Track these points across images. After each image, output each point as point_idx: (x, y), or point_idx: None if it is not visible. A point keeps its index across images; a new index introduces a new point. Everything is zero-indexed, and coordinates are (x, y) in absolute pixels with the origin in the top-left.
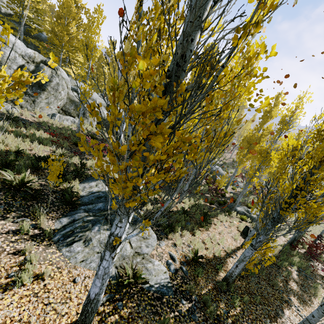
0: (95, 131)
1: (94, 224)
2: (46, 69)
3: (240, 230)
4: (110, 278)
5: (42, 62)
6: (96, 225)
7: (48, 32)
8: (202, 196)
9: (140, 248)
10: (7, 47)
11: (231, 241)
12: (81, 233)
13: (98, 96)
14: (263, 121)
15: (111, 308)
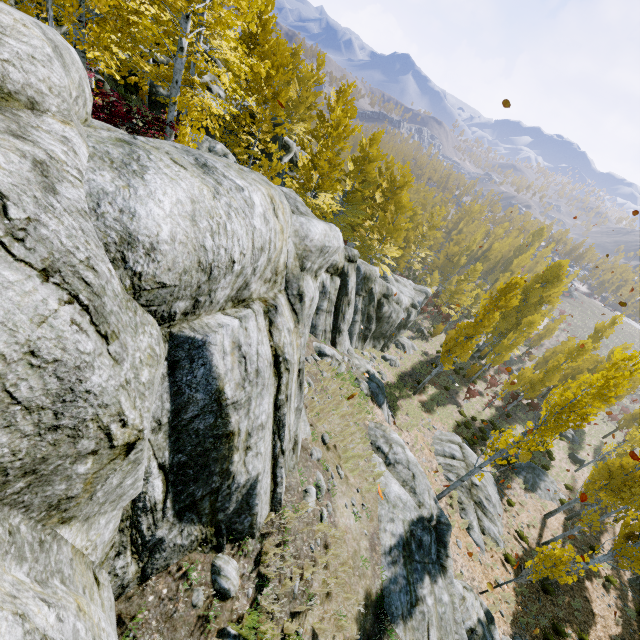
0: (422, 348)
1: (535, 478)
2: (413, 313)
3: (565, 454)
4: (555, 503)
5: (410, 305)
6: (536, 479)
7: (373, 228)
8: (524, 416)
9: (554, 488)
10: (401, 310)
11: (568, 468)
12: (535, 484)
13: (405, 290)
14: (593, 341)
15: (565, 514)
